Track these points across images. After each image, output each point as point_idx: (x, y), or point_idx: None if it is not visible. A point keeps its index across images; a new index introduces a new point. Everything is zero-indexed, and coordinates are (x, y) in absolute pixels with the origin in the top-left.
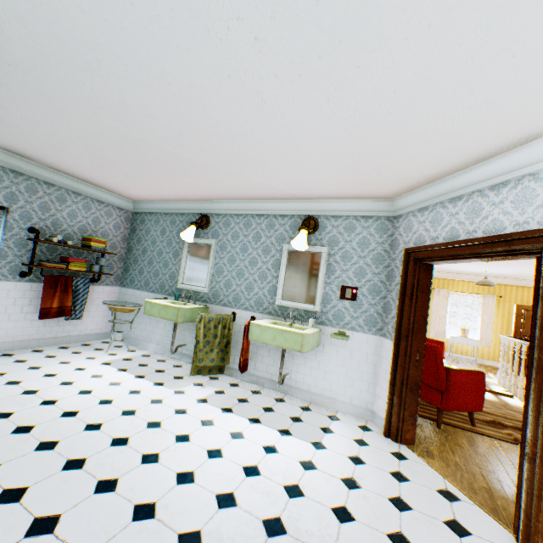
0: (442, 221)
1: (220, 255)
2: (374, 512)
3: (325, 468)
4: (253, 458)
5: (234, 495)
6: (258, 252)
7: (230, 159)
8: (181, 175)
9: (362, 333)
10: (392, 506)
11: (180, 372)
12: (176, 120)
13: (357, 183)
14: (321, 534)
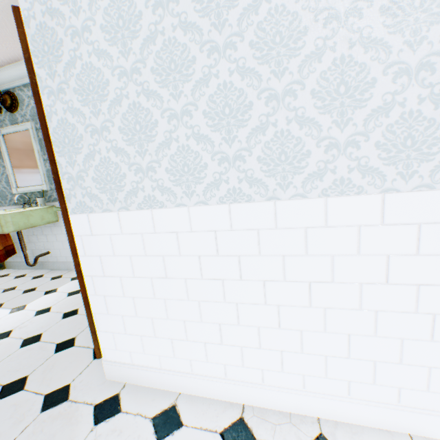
0: None
1: None
2: None
3: None
4: None
5: None
6: None
7: None
8: None
9: None
10: (19, 345)
11: None
12: None
13: None
14: None
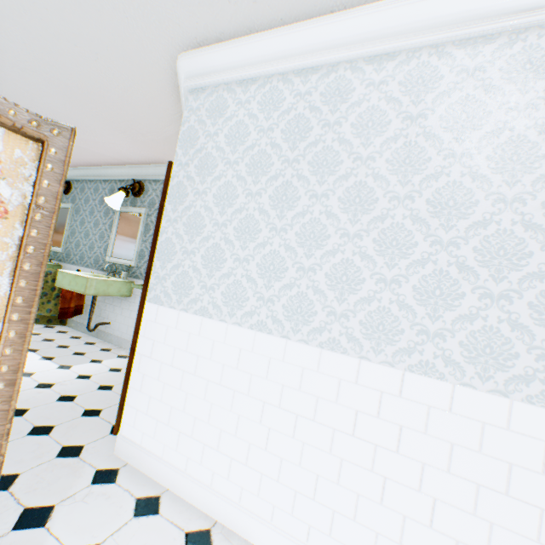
0: None
1: (75, 218)
2: (28, 399)
3: (38, 377)
4: None
5: None
6: (101, 214)
7: None
8: None
9: None
10: (56, 398)
11: None
12: None
13: (143, 145)
14: None
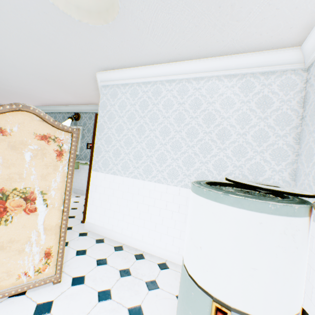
0: None
1: None
2: None
3: None
4: None
5: None
6: None
7: (20, 88)
8: (12, 94)
9: None
10: None
11: None
12: None
13: (79, 98)
14: None
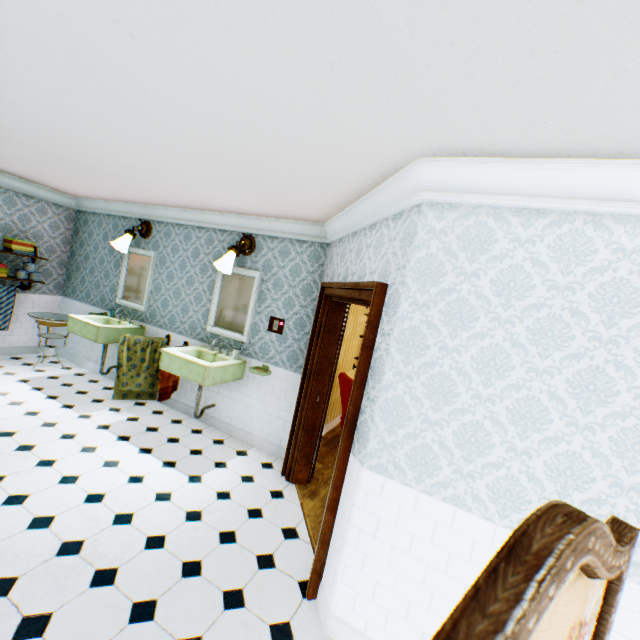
0: (345, 257)
1: (159, 270)
2: (191, 543)
3: (179, 501)
4: (108, 487)
5: (55, 518)
6: (196, 270)
7: (122, 166)
8: (92, 176)
9: (284, 369)
10: (217, 538)
11: (104, 396)
12: (23, 122)
13: (274, 204)
14: (114, 557)
